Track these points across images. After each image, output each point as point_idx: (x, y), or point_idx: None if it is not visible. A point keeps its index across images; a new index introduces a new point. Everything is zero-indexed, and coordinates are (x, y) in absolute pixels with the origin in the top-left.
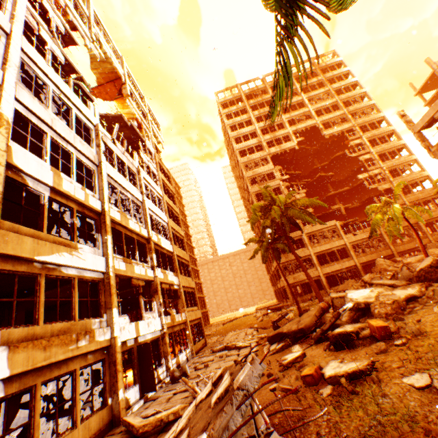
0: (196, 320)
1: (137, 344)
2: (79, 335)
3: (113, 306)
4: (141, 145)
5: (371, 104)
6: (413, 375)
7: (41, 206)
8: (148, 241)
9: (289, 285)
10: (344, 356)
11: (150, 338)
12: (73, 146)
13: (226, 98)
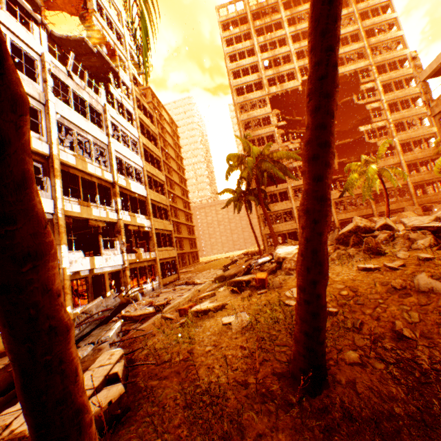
0: (170, 259)
1: (93, 275)
2: None
3: (62, 243)
4: (112, 78)
5: (399, 36)
6: (232, 315)
7: None
8: (114, 186)
9: (255, 235)
10: (227, 298)
11: (109, 271)
12: None
13: (228, 16)
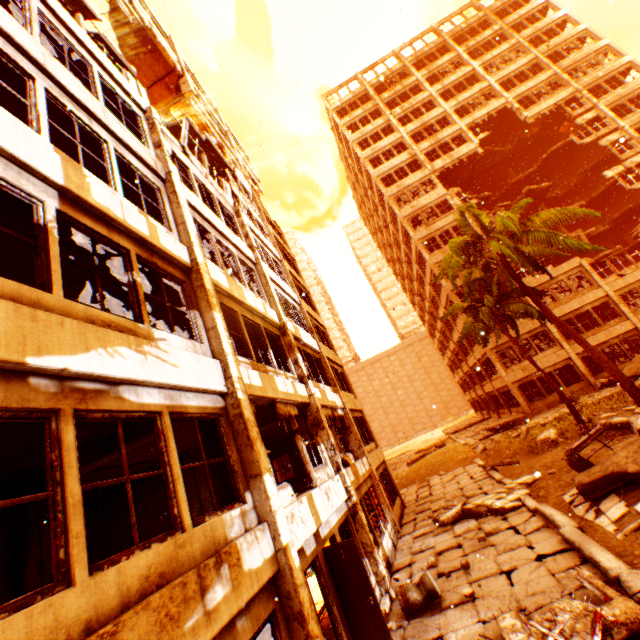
0: (380, 466)
1: (321, 545)
2: (203, 574)
3: (262, 469)
4: (229, 175)
5: (602, 46)
6: None
7: (37, 230)
8: (282, 332)
9: (547, 377)
10: None
11: (336, 522)
12: (104, 126)
13: (342, 100)
